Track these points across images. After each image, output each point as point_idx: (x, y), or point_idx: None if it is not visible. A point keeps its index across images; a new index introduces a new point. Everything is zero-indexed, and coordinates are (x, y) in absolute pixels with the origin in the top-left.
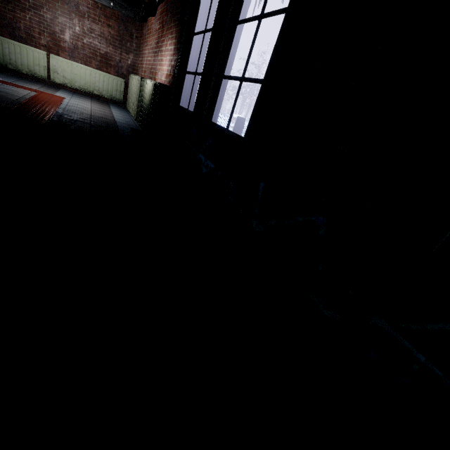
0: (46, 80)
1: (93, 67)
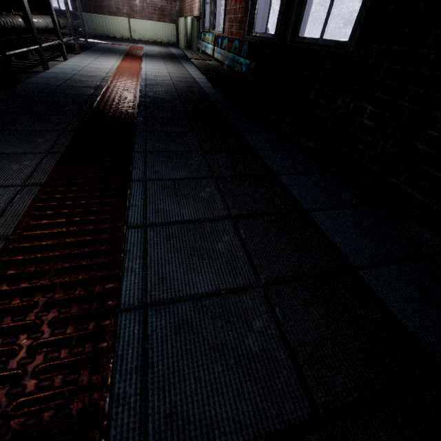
0: (129, 39)
1: (155, 20)
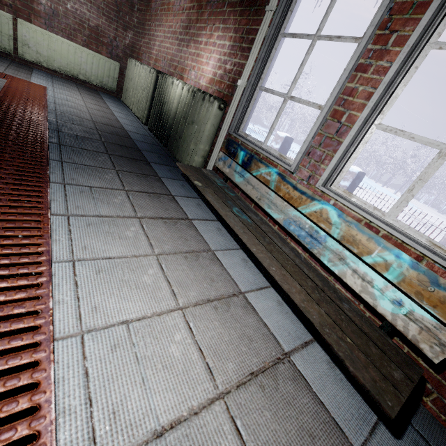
0: (10, 54)
1: (78, 42)
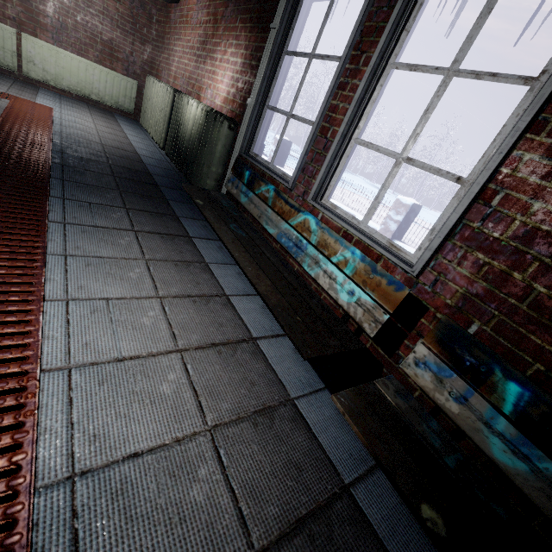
0: (14, 72)
1: (90, 58)
